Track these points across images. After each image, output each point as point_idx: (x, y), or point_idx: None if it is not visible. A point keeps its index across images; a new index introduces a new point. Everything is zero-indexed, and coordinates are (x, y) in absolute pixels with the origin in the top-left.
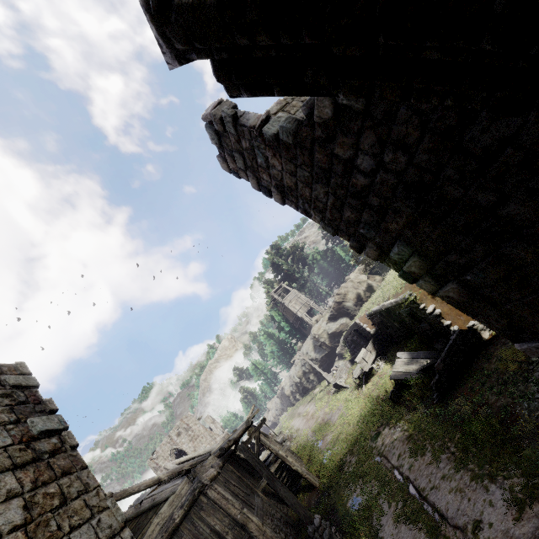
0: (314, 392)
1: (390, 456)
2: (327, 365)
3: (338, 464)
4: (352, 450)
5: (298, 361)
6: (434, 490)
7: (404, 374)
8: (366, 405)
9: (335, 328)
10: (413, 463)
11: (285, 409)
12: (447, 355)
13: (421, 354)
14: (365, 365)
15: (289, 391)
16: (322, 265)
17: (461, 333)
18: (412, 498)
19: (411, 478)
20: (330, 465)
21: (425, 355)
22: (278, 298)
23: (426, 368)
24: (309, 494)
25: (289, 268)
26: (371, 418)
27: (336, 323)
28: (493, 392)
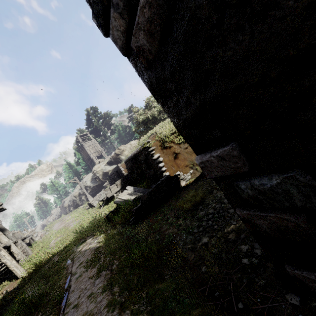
0: (80, 207)
1: (75, 263)
2: (95, 192)
3: (43, 262)
4: (61, 252)
5: (79, 186)
6: (75, 309)
7: (124, 201)
8: (90, 219)
9: (109, 169)
10: (82, 273)
11: (62, 216)
12: (153, 191)
13: (141, 189)
14: (109, 193)
15: (67, 204)
16: (121, 134)
17: (168, 177)
18: (55, 312)
19: (71, 289)
20: (38, 261)
21: (143, 191)
22: (81, 141)
23: (138, 199)
24: (11, 284)
25: (97, 125)
26: (87, 229)
27: (111, 167)
28: (168, 222)
